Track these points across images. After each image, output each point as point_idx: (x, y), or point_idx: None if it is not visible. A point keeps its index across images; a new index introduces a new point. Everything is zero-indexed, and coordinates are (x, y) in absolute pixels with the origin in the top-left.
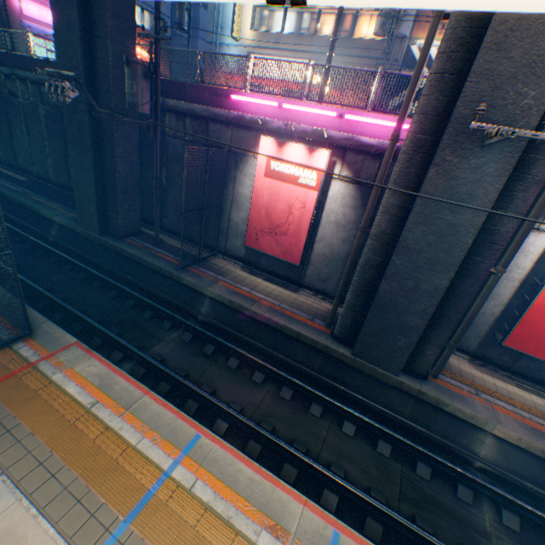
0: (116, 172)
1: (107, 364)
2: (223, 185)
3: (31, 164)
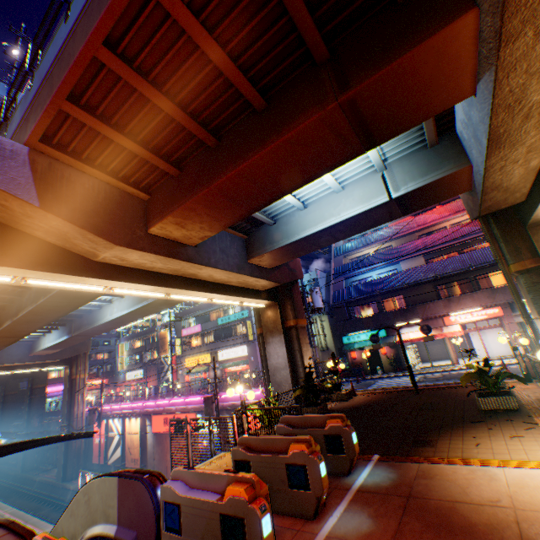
0: None
1: None
2: None
3: None
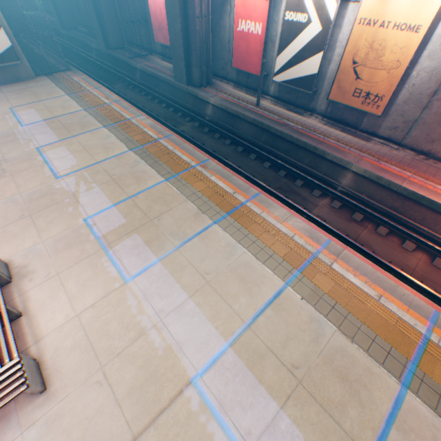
0: (102, 9)
1: (87, 77)
2: (144, 7)
3: (88, 22)
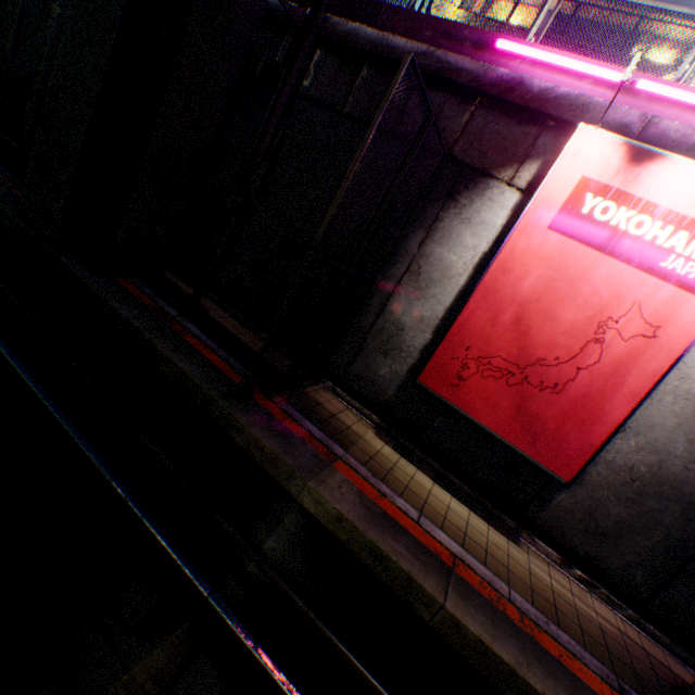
0: (158, 111)
1: None
2: (400, 227)
3: None
